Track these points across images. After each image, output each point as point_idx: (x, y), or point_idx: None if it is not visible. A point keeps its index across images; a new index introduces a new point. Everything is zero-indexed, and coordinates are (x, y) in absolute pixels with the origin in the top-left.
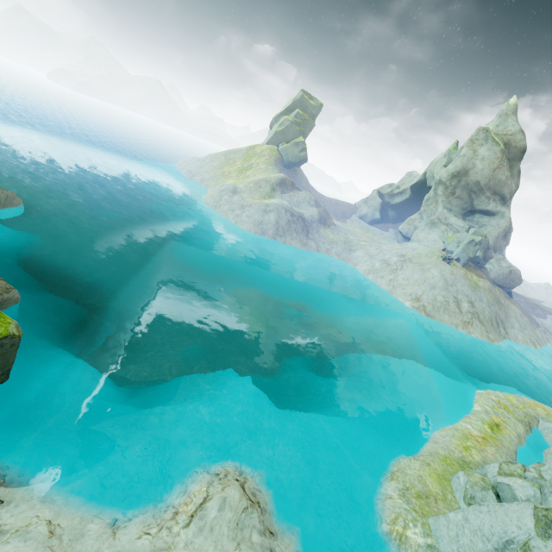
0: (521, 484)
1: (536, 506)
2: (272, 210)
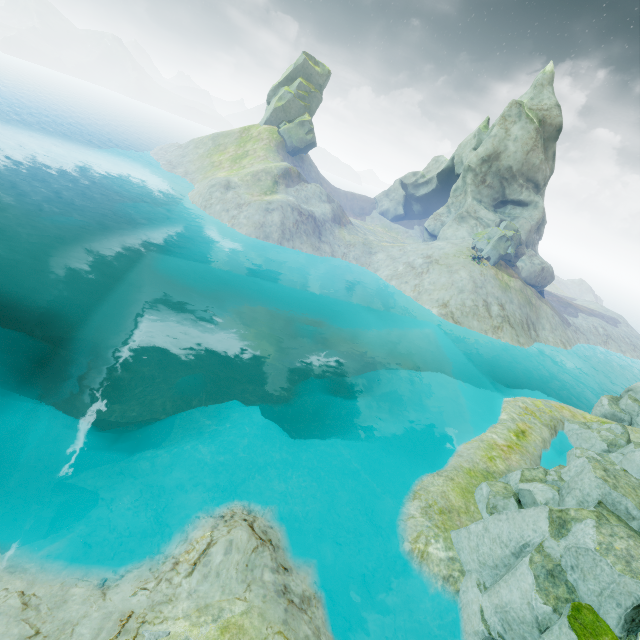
0: (541, 488)
1: (551, 509)
2: (275, 208)
